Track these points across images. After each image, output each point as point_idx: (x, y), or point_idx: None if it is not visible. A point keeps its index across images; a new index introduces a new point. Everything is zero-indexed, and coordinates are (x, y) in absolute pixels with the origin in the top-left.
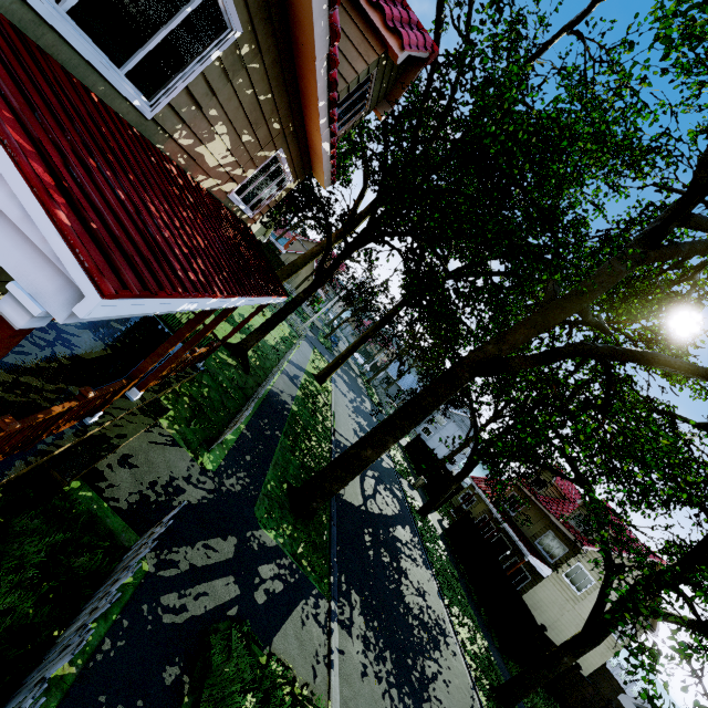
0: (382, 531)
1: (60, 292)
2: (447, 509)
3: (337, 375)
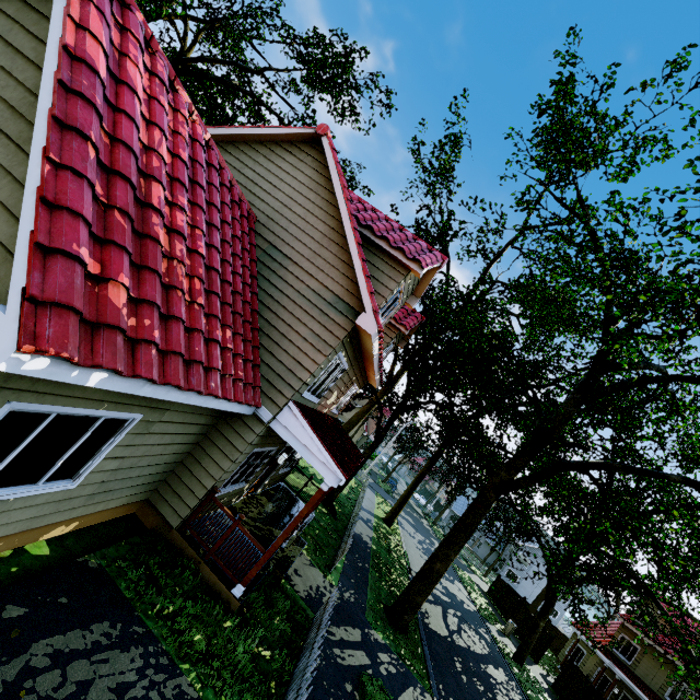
0: (472, 664)
1: (335, 480)
2: (552, 665)
3: (402, 517)
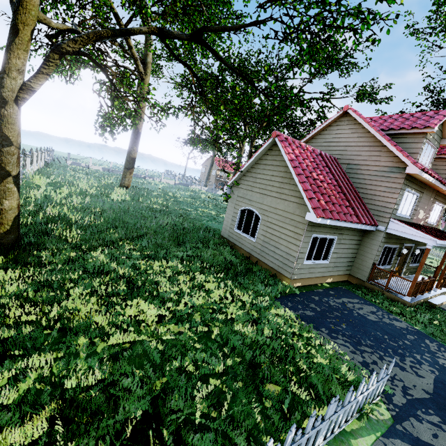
0: None
1: (433, 242)
2: None
3: None
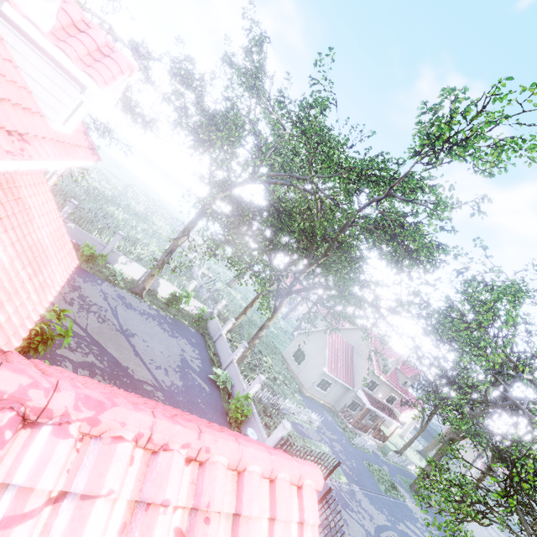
0: None
1: (368, 405)
2: None
3: (496, 532)
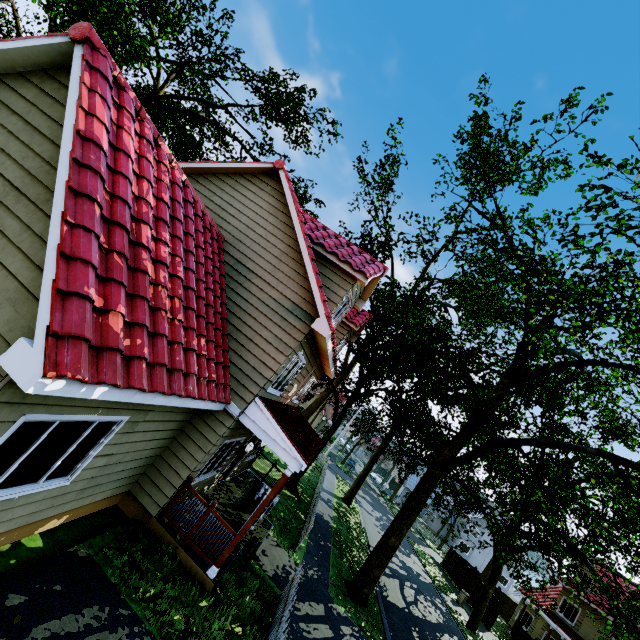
0: (428, 633)
1: (297, 466)
2: (504, 631)
3: (360, 496)
